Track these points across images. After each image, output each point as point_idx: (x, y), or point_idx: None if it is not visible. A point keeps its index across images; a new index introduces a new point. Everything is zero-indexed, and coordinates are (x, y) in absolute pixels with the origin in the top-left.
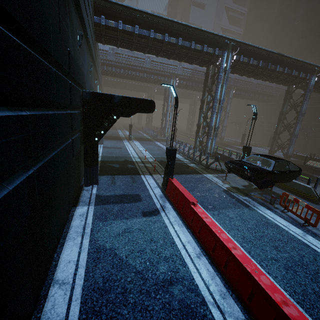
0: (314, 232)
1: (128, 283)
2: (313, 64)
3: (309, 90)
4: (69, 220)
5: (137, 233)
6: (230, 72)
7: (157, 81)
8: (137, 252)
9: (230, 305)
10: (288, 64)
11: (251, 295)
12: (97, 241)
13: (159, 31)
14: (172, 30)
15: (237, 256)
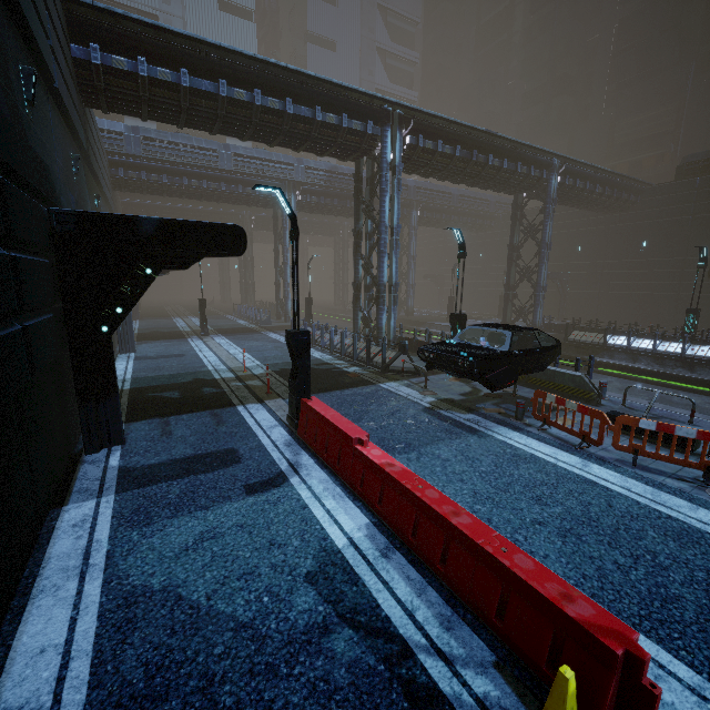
0: (601, 455)
1: (218, 659)
2: (550, 152)
3: (551, 199)
4: (41, 545)
5: (234, 535)
6: (404, 171)
7: (253, 198)
8: (236, 579)
9: (463, 640)
10: (508, 151)
11: (503, 603)
12: (127, 578)
13: (239, 83)
14: (268, 82)
15: (463, 529)
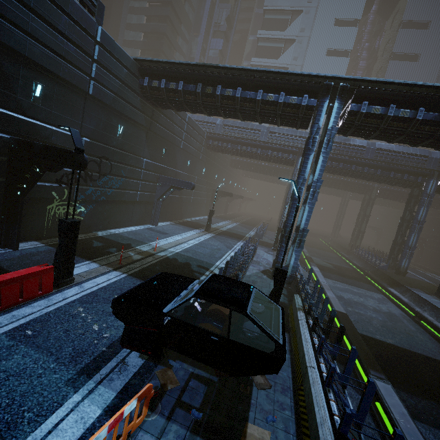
0: None
1: None
2: None
3: None
4: None
5: None
6: (361, 137)
7: (277, 159)
8: None
9: None
10: None
11: None
12: None
13: (211, 83)
14: (226, 80)
15: None
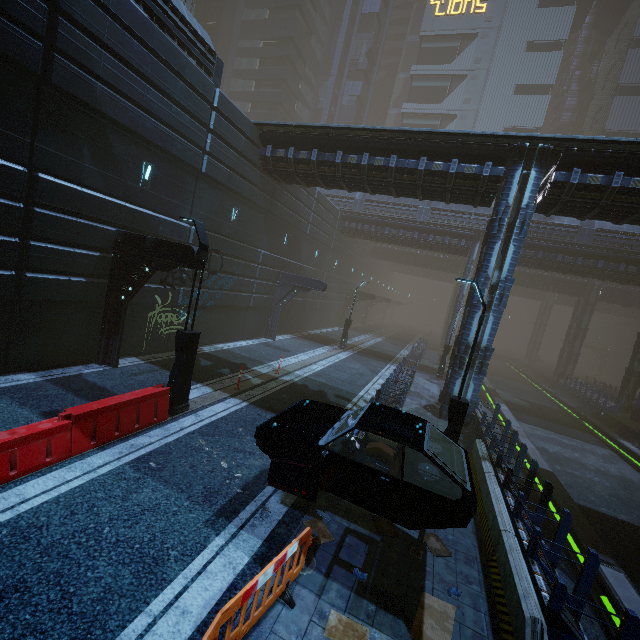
0: None
1: None
2: None
3: None
4: None
5: None
6: (572, 216)
7: (442, 246)
8: None
9: None
10: None
11: None
12: None
13: (354, 150)
14: (376, 145)
15: None
